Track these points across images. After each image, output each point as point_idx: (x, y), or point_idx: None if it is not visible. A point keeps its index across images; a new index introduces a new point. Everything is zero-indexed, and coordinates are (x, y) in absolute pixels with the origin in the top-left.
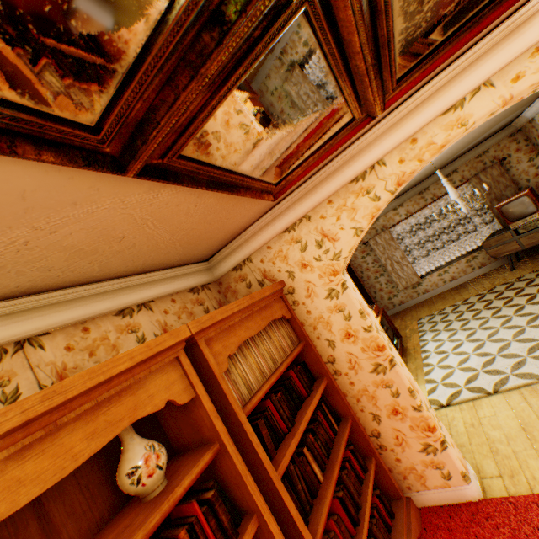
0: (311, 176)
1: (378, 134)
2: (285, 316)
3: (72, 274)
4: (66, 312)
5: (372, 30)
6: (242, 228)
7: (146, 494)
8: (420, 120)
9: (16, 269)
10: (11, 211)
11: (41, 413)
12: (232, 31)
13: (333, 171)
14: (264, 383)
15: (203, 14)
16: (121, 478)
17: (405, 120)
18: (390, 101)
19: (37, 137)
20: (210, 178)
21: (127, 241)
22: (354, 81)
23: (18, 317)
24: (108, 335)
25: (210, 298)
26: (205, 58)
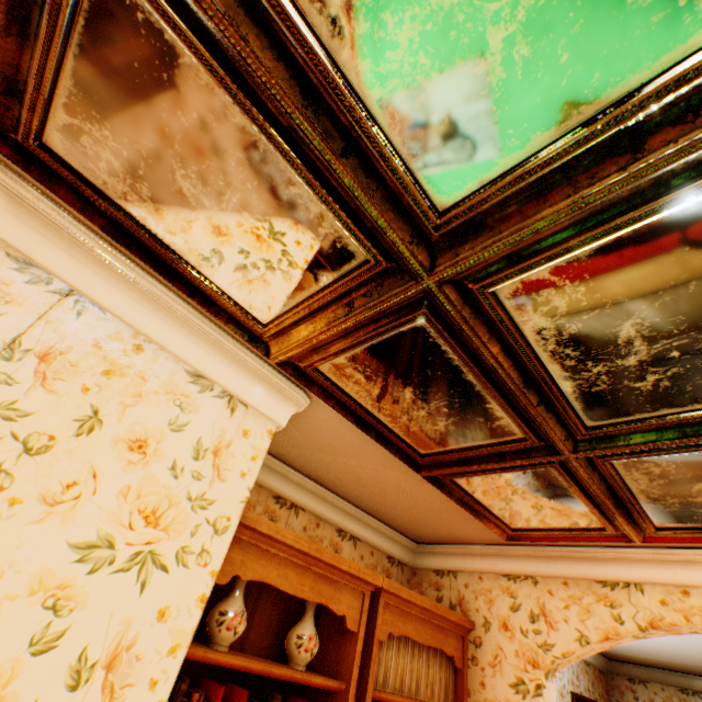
0: (555, 544)
1: (642, 556)
2: (454, 658)
3: (342, 486)
4: (320, 504)
5: (611, 491)
6: (465, 539)
7: (294, 661)
8: (697, 577)
9: (330, 470)
10: (361, 455)
11: (312, 554)
12: (505, 461)
13: (581, 556)
14: (398, 693)
15: (494, 450)
16: (293, 633)
17: (678, 564)
18: (651, 537)
19: (400, 448)
20: (461, 496)
21: (384, 491)
22: (600, 506)
23: (303, 489)
24: (324, 539)
25: (397, 577)
26: (487, 461)
